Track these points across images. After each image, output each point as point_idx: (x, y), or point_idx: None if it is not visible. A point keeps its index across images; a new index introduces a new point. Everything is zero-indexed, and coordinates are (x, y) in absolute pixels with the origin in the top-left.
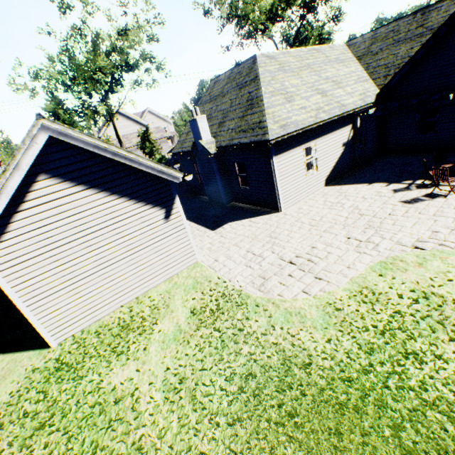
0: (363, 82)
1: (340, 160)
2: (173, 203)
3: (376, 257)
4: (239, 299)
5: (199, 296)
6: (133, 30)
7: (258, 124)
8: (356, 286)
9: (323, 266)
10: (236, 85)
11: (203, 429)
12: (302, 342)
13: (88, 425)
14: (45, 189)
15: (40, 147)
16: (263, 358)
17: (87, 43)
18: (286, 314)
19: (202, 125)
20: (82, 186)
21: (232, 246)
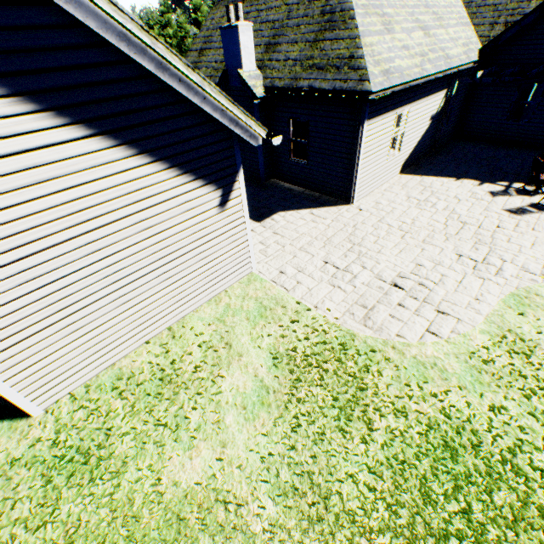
0: (465, 26)
1: (422, 139)
2: (233, 181)
3: (505, 287)
4: (341, 339)
5: (276, 331)
6: None
7: (348, 59)
8: (495, 327)
9: (442, 294)
10: None
11: None
12: (458, 410)
13: None
14: None
15: None
16: (413, 436)
17: None
18: (419, 366)
19: (245, 41)
20: (82, 128)
21: (299, 251)
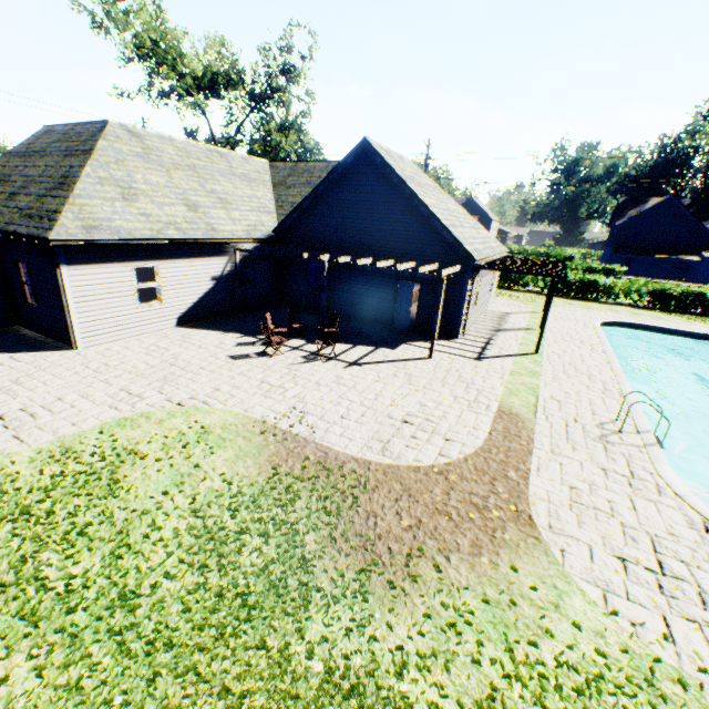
0: (264, 213)
1: (208, 297)
2: None
3: (125, 413)
4: None
5: None
6: None
7: (53, 213)
8: (59, 445)
9: (46, 422)
10: (66, 149)
11: None
12: None
13: None
14: None
15: None
16: None
17: None
18: None
19: None
20: None
21: None
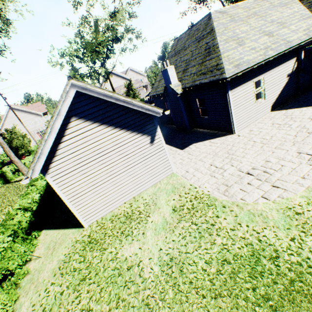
0: (306, 19)
1: (284, 89)
2: (155, 132)
3: None
4: (208, 201)
5: (177, 198)
6: (119, 12)
7: (215, 66)
8: None
9: (278, 176)
10: (195, 39)
11: (192, 298)
12: (267, 238)
13: (112, 282)
14: (75, 127)
15: (71, 99)
16: (234, 249)
17: (91, 26)
18: (250, 215)
19: (171, 73)
20: (97, 123)
21: (198, 161)
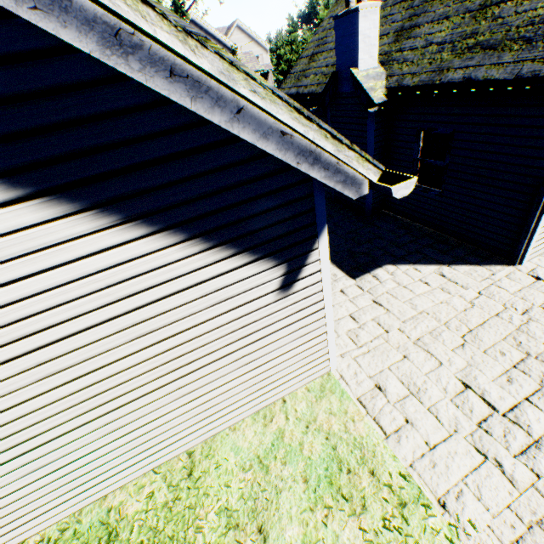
0: None
1: None
2: (308, 249)
3: None
4: None
5: (351, 538)
6: None
7: None
8: None
9: None
10: None
11: None
12: None
13: None
14: None
15: None
16: None
17: None
18: None
19: (366, 28)
20: None
21: (413, 347)
